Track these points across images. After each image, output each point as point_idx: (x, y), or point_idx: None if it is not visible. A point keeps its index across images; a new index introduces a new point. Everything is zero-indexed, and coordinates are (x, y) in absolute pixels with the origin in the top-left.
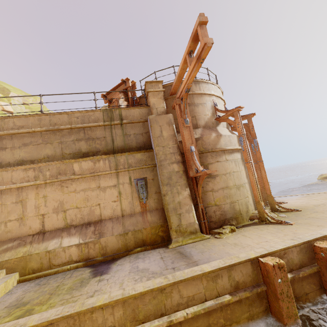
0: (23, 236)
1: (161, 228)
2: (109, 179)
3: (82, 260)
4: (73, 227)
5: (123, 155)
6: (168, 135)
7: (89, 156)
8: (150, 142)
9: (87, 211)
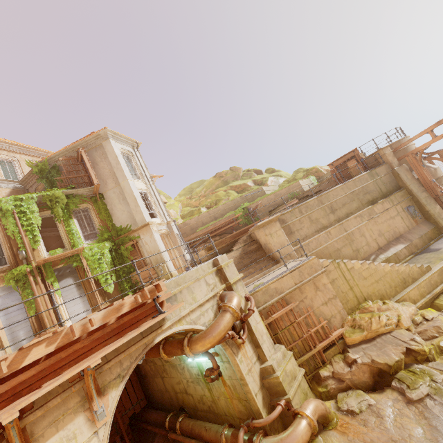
0: (373, 252)
1: (435, 229)
2: (393, 212)
3: (410, 254)
4: (392, 242)
5: (392, 196)
6: (410, 177)
7: (374, 202)
8: (398, 184)
9: (392, 232)
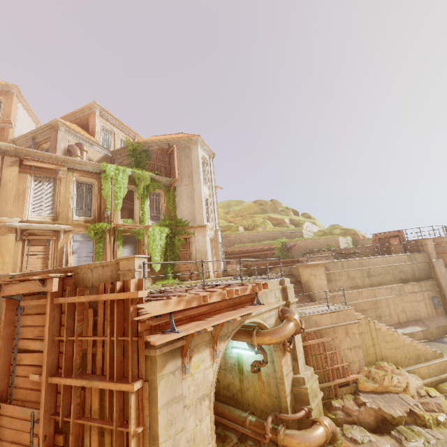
0: (392, 324)
1: None
2: (419, 296)
3: (424, 338)
4: (411, 321)
5: (423, 282)
6: (443, 272)
7: (406, 281)
8: (430, 274)
9: (414, 313)
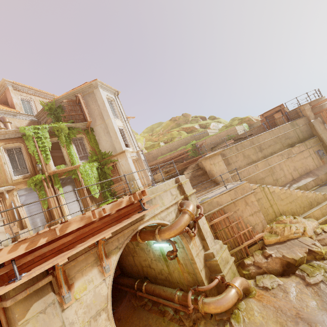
0: (288, 182)
1: None
2: (306, 153)
3: (316, 185)
4: (303, 175)
5: (307, 141)
6: (323, 128)
7: (293, 145)
8: (312, 133)
9: (304, 168)
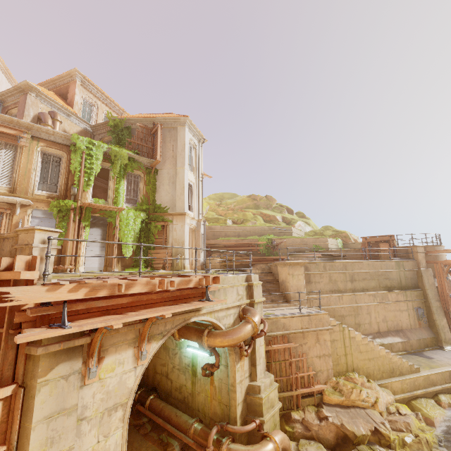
0: (371, 333)
1: (434, 339)
2: (403, 305)
3: (403, 350)
4: (391, 331)
5: (409, 292)
6: (431, 282)
7: (391, 289)
8: (417, 284)
9: (395, 323)
